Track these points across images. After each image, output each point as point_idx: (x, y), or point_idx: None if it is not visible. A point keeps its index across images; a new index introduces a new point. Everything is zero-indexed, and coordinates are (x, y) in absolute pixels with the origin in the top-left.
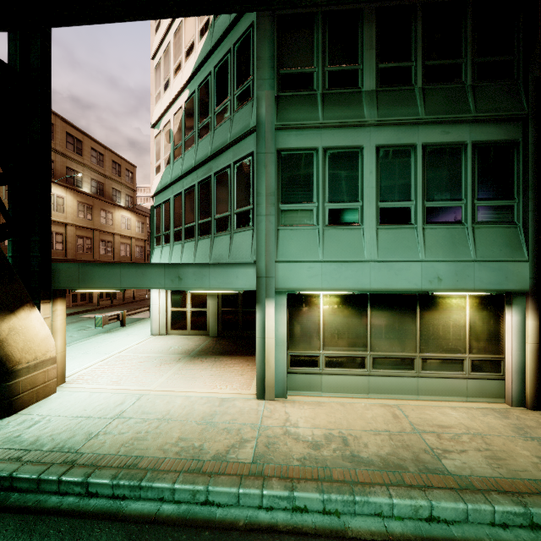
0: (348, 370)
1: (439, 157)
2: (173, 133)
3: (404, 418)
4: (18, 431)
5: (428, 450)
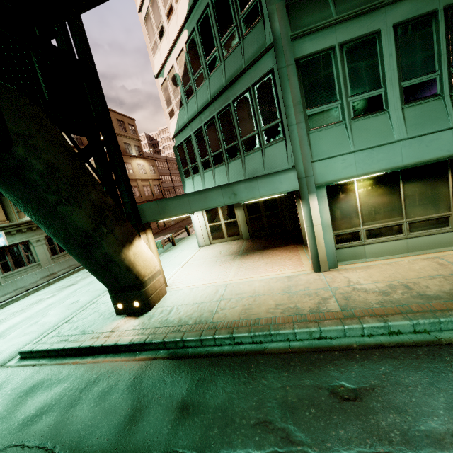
0: (387, 238)
1: None
2: (180, 76)
3: (449, 264)
4: (164, 317)
5: None
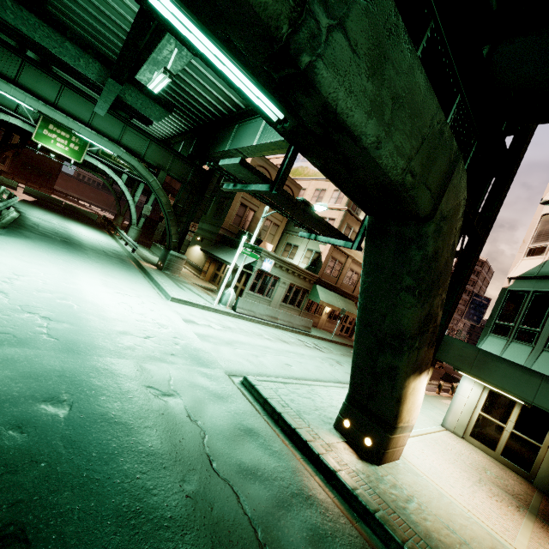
0: None
1: None
2: None
3: None
4: (399, 498)
5: None
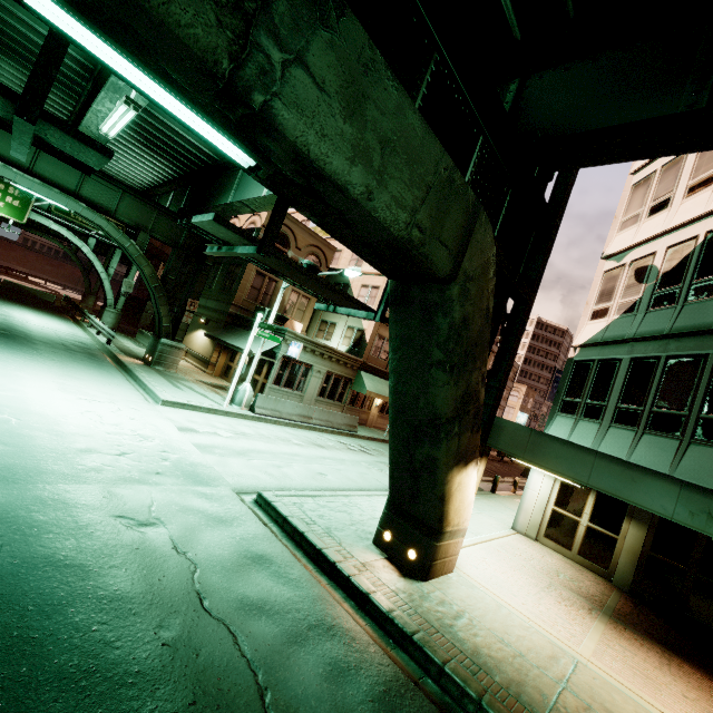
0: None
1: None
2: (659, 271)
3: None
4: (446, 616)
5: None
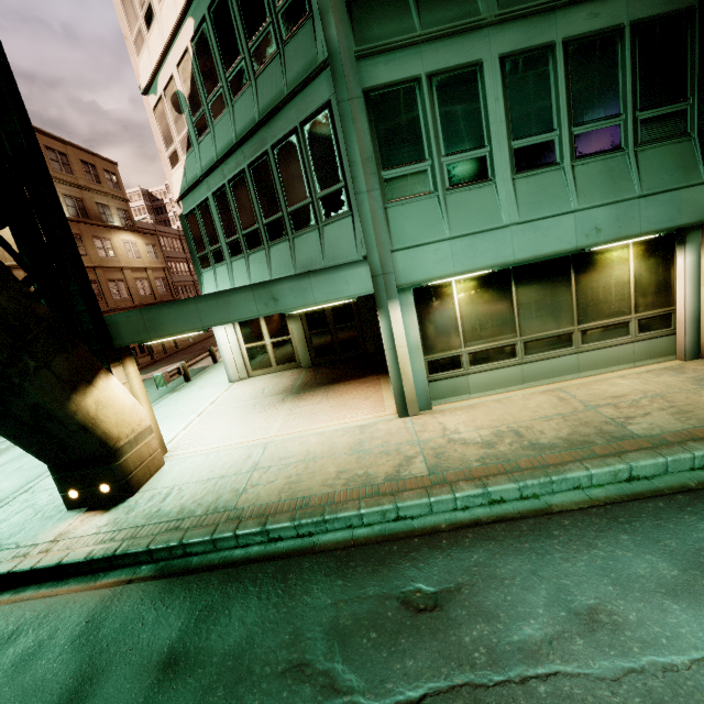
0: (497, 363)
1: (587, 57)
2: (184, 96)
3: (571, 398)
4: (154, 506)
5: (610, 422)
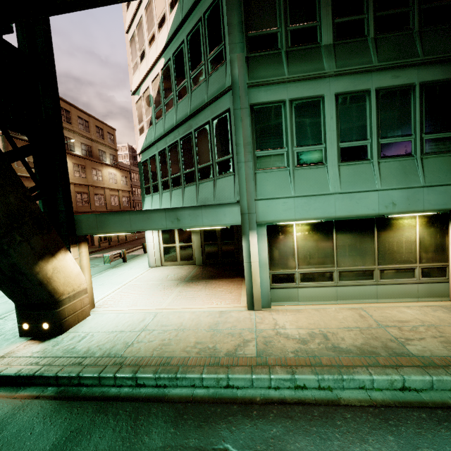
0: (319, 283)
1: (391, 99)
2: (153, 97)
3: (369, 317)
4: (72, 344)
5: (394, 340)
